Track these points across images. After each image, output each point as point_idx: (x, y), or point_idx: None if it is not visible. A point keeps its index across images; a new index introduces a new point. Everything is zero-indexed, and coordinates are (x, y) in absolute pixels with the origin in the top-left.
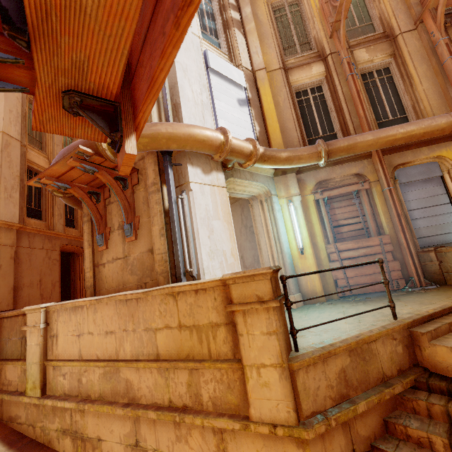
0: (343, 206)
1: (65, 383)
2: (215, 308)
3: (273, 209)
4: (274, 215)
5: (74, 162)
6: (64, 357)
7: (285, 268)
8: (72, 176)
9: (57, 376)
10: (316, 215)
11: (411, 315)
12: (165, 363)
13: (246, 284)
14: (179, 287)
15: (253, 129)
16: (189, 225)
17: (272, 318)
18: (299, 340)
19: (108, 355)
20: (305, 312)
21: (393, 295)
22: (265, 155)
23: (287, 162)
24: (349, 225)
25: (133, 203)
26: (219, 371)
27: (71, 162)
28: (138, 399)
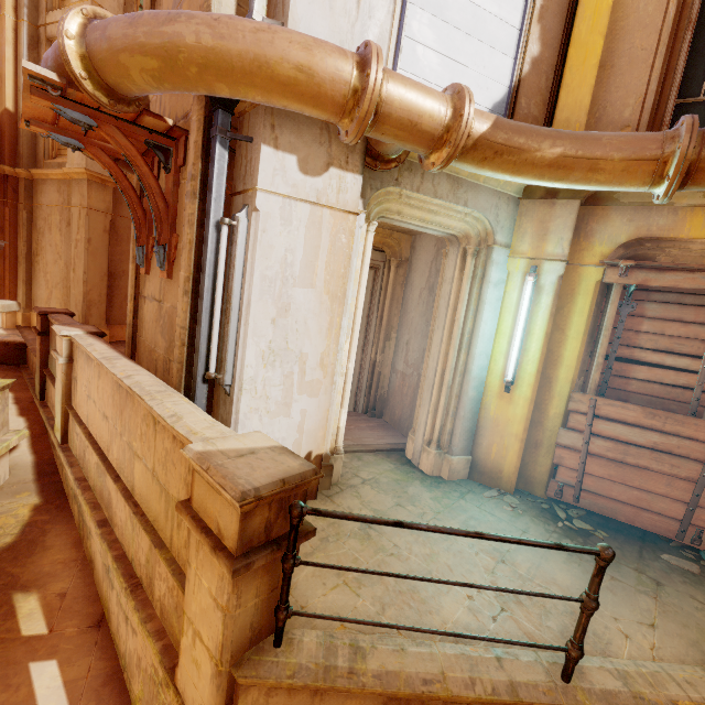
0: (671, 319)
1: (77, 445)
2: (187, 485)
3: (485, 278)
4: (481, 291)
5: (39, 99)
6: (79, 413)
7: (458, 405)
8: (77, 126)
9: (74, 431)
10: (583, 320)
11: (618, 688)
12: (131, 510)
13: (211, 490)
14: (157, 414)
15: (518, 50)
16: (236, 288)
17: (225, 583)
18: (334, 597)
19: (103, 445)
20: (444, 505)
21: (661, 560)
22: (488, 142)
23: (553, 171)
24: (658, 368)
25: (174, 205)
26: (172, 578)
27: (33, 97)
28: (114, 525)
